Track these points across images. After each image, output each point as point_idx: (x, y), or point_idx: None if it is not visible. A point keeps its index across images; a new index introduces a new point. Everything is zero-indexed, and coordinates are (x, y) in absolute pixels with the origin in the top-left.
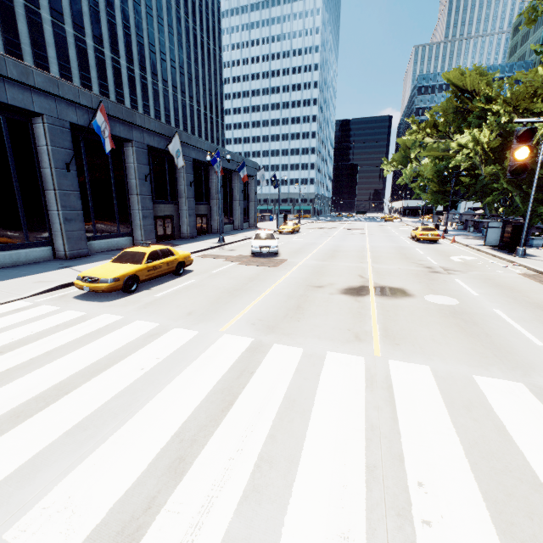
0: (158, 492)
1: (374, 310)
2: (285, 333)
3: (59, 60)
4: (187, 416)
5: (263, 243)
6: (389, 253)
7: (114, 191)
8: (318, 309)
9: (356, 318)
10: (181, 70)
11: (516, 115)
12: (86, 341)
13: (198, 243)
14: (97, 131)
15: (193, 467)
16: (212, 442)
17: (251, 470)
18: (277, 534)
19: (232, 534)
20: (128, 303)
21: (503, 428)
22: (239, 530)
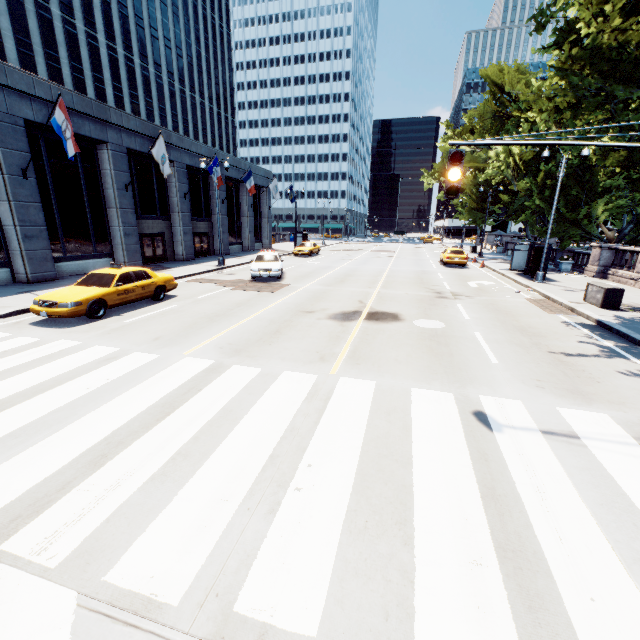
0: (74, 478)
1: (354, 334)
2: (251, 355)
3: (16, 33)
4: (120, 424)
5: (263, 266)
6: (406, 278)
7: (86, 203)
8: (297, 333)
9: (331, 341)
10: (178, 52)
11: (554, 124)
12: (34, 365)
13: (193, 265)
14: (58, 130)
15: (113, 461)
16: (137, 443)
17: (165, 461)
18: (169, 500)
19: (130, 502)
20: (91, 329)
21: (410, 426)
22: (138, 499)
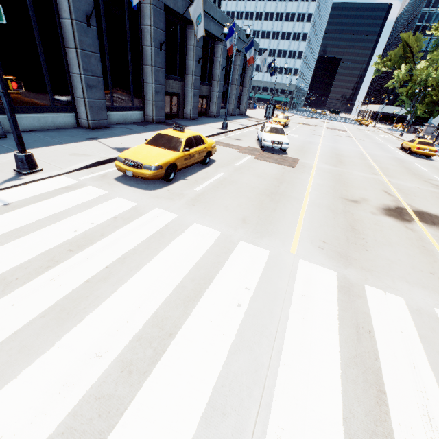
0: None
1: (438, 246)
2: (364, 267)
3: None
4: (340, 408)
5: (275, 138)
6: (393, 165)
7: (129, 58)
8: (376, 234)
9: (427, 256)
10: None
11: None
12: (154, 247)
13: (202, 126)
14: None
15: None
16: None
17: None
18: None
19: None
20: (173, 195)
21: None
22: None
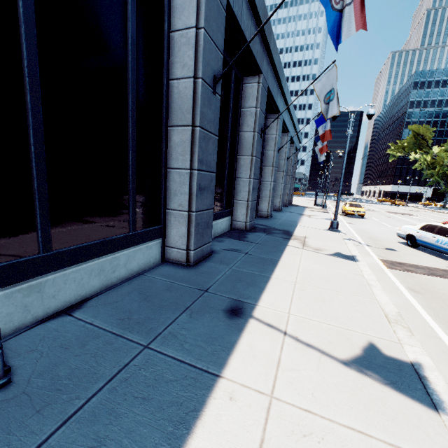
0: None
1: None
2: None
3: None
4: None
5: None
6: None
7: (228, 146)
8: None
9: None
10: None
11: None
12: None
13: (303, 228)
14: None
15: None
16: None
17: None
18: None
19: None
20: None
21: None
22: None
